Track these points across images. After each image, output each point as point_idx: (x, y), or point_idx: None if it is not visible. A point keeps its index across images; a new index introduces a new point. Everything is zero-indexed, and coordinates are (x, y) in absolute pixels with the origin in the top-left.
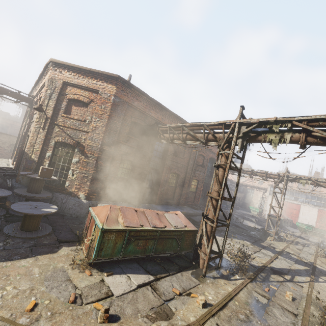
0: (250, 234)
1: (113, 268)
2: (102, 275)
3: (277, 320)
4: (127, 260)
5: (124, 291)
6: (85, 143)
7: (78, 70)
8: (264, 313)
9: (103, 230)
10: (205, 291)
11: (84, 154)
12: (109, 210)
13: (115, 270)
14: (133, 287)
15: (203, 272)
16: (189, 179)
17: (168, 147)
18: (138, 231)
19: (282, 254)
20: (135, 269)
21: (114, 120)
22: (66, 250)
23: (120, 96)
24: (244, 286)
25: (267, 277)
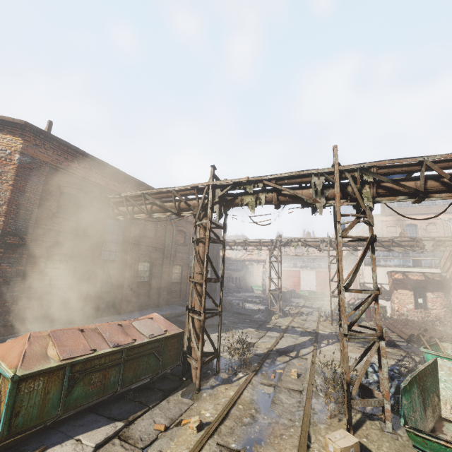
0: (255, 318)
1: (46, 439)
2: None
3: (284, 406)
4: (74, 415)
5: None
6: None
7: None
8: (271, 404)
9: (17, 379)
10: (201, 409)
11: None
12: (28, 342)
13: (50, 441)
14: None
15: (197, 385)
16: (169, 265)
17: (130, 226)
18: (89, 360)
19: (288, 331)
20: (91, 424)
21: (25, 192)
22: None
23: (33, 153)
24: (249, 382)
25: (273, 362)
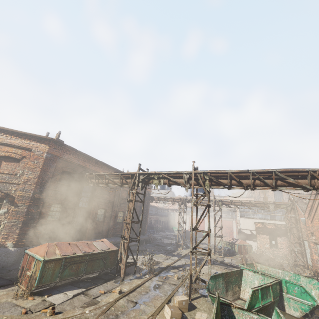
0: (167, 248)
1: (51, 292)
2: (43, 298)
3: (164, 289)
4: (62, 285)
5: (63, 300)
6: (16, 194)
7: (11, 132)
8: (158, 288)
9: (45, 261)
10: (123, 287)
11: (14, 204)
12: (47, 246)
13: (53, 293)
14: (70, 297)
15: (122, 277)
16: (116, 211)
17: (95, 188)
18: (72, 257)
19: (185, 257)
20: (70, 288)
21: (46, 172)
22: (4, 291)
23: (53, 152)
24: (150, 279)
25: (167, 271)
